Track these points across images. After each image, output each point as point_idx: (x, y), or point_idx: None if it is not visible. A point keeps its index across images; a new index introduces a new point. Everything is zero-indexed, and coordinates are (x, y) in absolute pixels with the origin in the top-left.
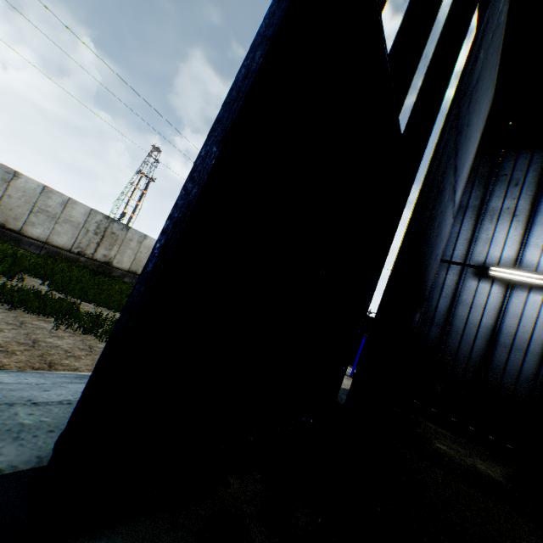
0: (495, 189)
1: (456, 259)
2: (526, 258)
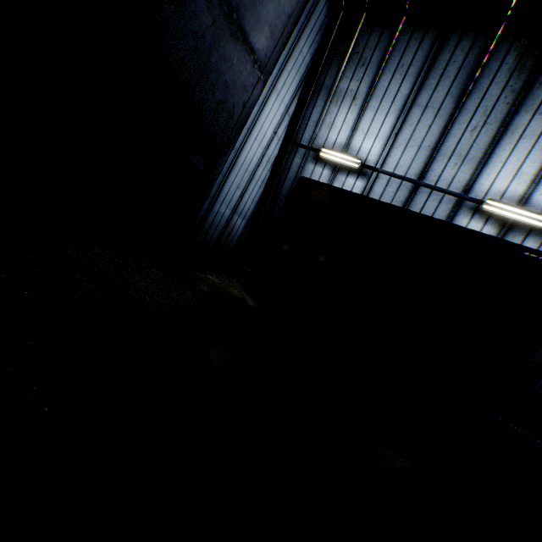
0: (347, 69)
1: (304, 142)
2: (353, 143)
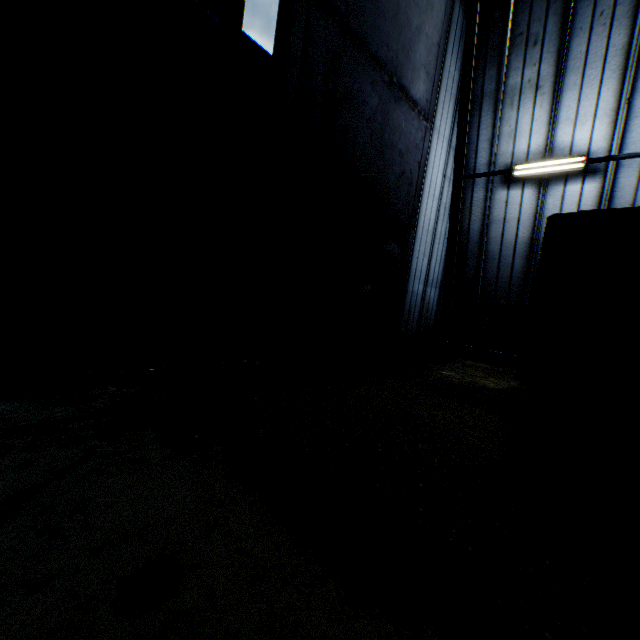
0: (511, 60)
1: (480, 170)
2: (558, 141)
